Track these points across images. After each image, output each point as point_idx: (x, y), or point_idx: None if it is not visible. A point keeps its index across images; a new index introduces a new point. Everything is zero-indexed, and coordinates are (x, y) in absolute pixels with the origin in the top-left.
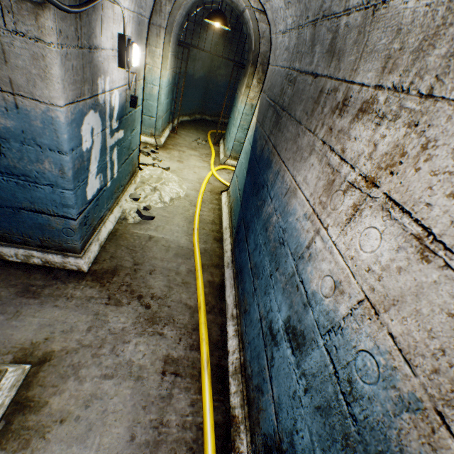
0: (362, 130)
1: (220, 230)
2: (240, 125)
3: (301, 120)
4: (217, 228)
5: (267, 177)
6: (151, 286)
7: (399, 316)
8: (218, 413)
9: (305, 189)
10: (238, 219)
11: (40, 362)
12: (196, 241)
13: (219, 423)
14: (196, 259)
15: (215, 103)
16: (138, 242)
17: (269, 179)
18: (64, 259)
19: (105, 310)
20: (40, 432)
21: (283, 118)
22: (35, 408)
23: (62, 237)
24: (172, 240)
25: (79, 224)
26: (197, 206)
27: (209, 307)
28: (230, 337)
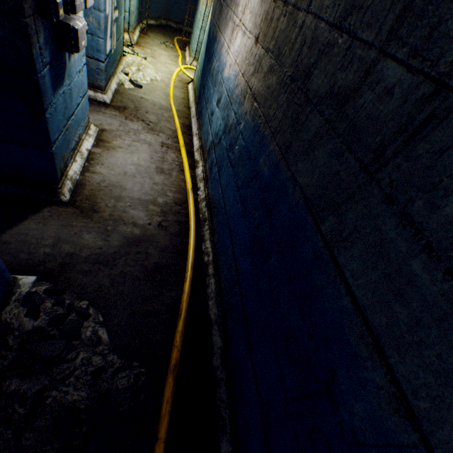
0: (241, 2)
1: (188, 103)
2: (202, 28)
3: (229, 5)
4: (186, 102)
5: (214, 48)
6: (148, 118)
7: (239, 57)
8: (190, 161)
9: (227, 40)
10: (200, 89)
11: (102, 131)
12: (172, 104)
13: (190, 164)
14: (173, 112)
15: (179, 9)
16: (135, 99)
17: (215, 49)
18: (95, 94)
19: (126, 121)
20: (113, 148)
21: (223, 7)
22: (107, 142)
23: (94, 76)
24: (157, 102)
25: (105, 68)
26: (171, 86)
27: (183, 132)
28: (195, 141)
